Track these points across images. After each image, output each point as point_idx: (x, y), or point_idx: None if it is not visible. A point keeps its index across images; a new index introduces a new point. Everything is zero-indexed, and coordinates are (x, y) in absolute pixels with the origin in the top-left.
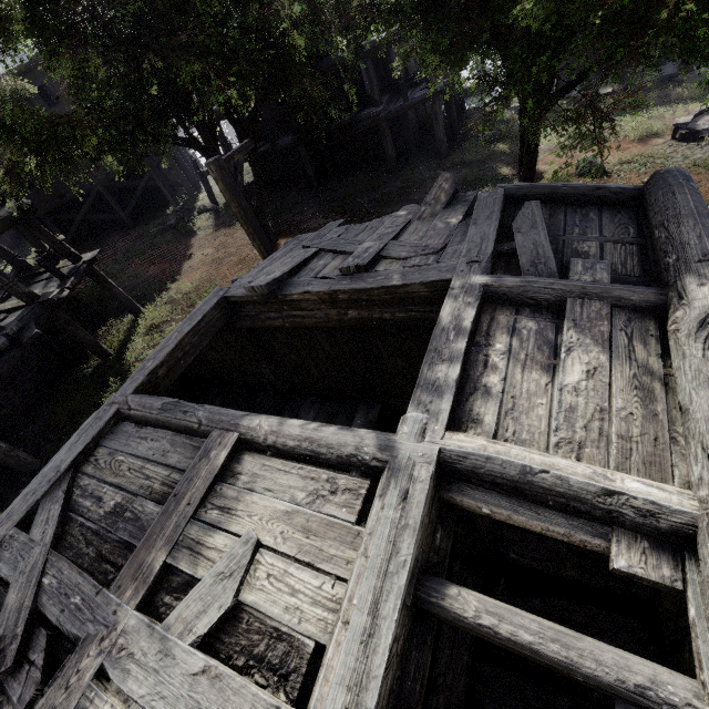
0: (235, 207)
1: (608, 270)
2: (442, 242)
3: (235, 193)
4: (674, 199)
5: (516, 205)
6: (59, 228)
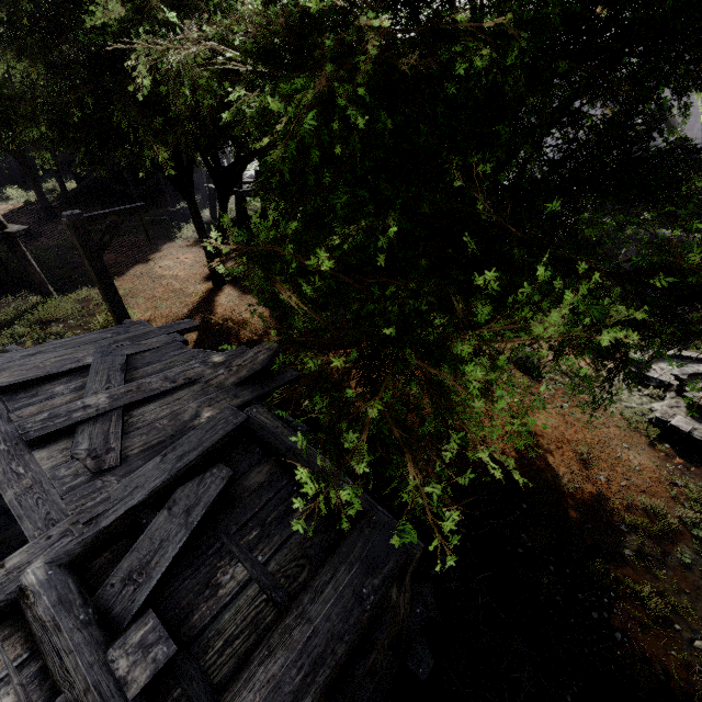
0: (88, 265)
1: (156, 668)
2: (136, 451)
3: (90, 252)
4: (318, 591)
5: (249, 444)
6: (75, 178)
